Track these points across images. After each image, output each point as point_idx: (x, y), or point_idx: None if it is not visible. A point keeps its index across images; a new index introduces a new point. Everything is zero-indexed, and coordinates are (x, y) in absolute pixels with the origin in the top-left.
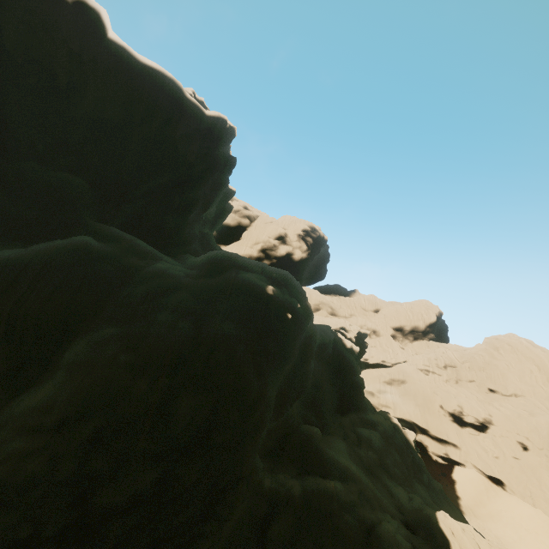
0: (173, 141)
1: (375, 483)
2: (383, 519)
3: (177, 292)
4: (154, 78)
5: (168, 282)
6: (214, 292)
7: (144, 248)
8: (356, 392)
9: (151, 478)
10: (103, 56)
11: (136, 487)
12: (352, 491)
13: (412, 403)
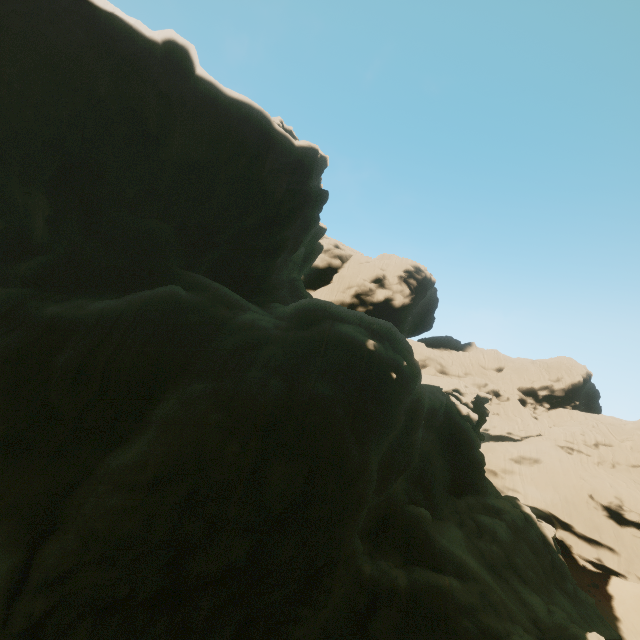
0: (261, 179)
1: (501, 585)
2: (512, 632)
3: (268, 346)
4: (242, 112)
5: (257, 335)
6: (307, 346)
7: (231, 297)
8: (474, 470)
9: (243, 549)
10: (191, 94)
11: (229, 557)
12: (471, 591)
13: (549, 489)
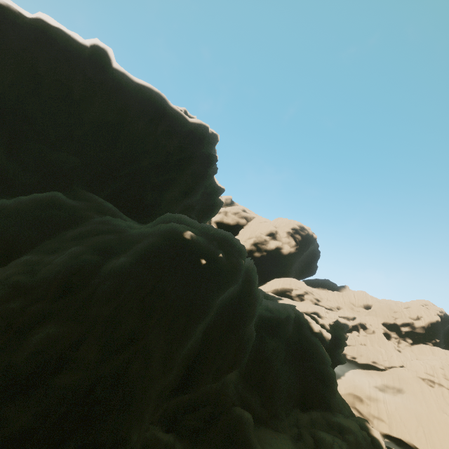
0: (155, 135)
1: None
2: None
3: (105, 234)
4: (144, 92)
5: (104, 227)
6: (139, 236)
7: (109, 208)
8: (324, 386)
9: None
10: (109, 79)
11: None
12: None
13: (412, 420)
